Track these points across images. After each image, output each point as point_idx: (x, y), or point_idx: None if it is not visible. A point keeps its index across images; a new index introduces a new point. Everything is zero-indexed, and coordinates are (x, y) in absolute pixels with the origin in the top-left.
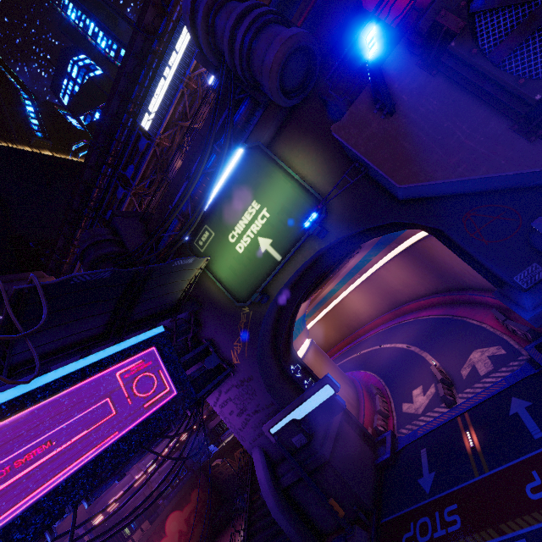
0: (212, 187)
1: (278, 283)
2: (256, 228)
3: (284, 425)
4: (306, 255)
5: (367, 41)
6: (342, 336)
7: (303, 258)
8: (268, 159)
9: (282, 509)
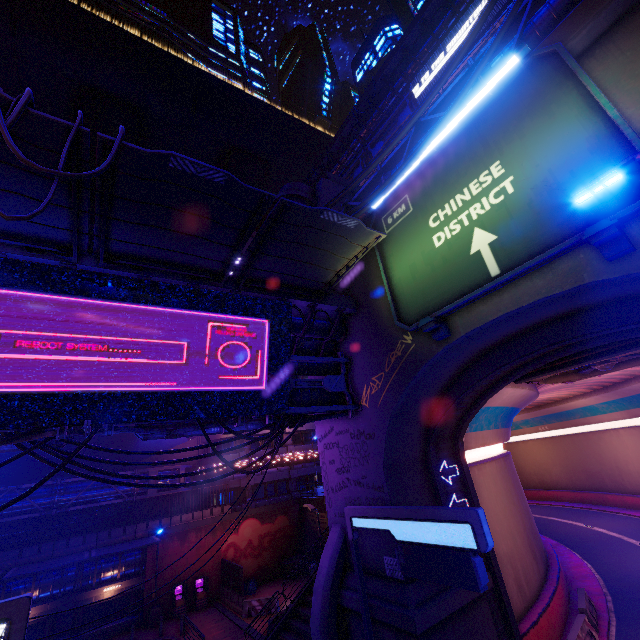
0: (437, 127)
1: (474, 317)
2: (478, 210)
3: (372, 528)
4: (553, 284)
5: None
6: (571, 484)
7: (544, 289)
8: (562, 79)
9: (324, 628)
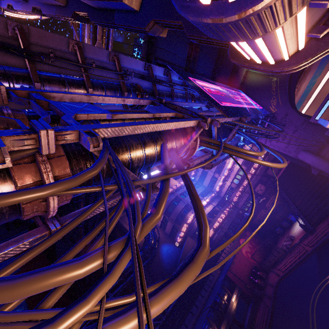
0: None
1: None
2: None
3: (324, 110)
4: None
5: None
6: None
7: None
8: None
9: None
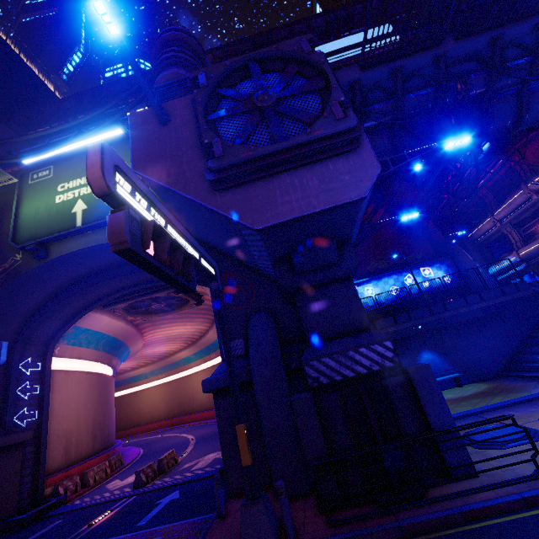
0: (77, 138)
1: (65, 249)
2: (85, 191)
3: None
4: (105, 239)
5: (100, 11)
6: (168, 414)
7: (101, 240)
8: None
9: None
